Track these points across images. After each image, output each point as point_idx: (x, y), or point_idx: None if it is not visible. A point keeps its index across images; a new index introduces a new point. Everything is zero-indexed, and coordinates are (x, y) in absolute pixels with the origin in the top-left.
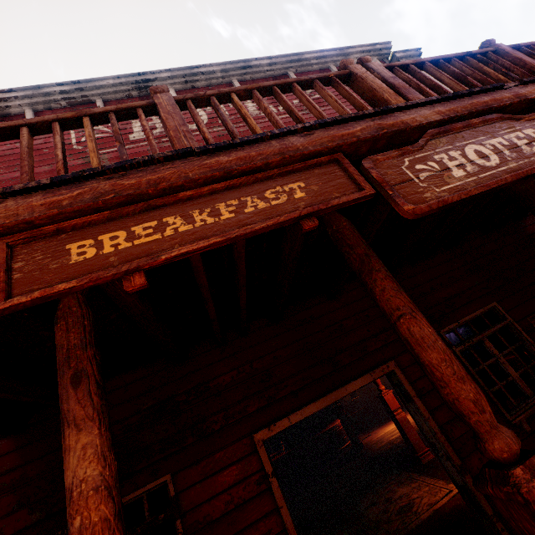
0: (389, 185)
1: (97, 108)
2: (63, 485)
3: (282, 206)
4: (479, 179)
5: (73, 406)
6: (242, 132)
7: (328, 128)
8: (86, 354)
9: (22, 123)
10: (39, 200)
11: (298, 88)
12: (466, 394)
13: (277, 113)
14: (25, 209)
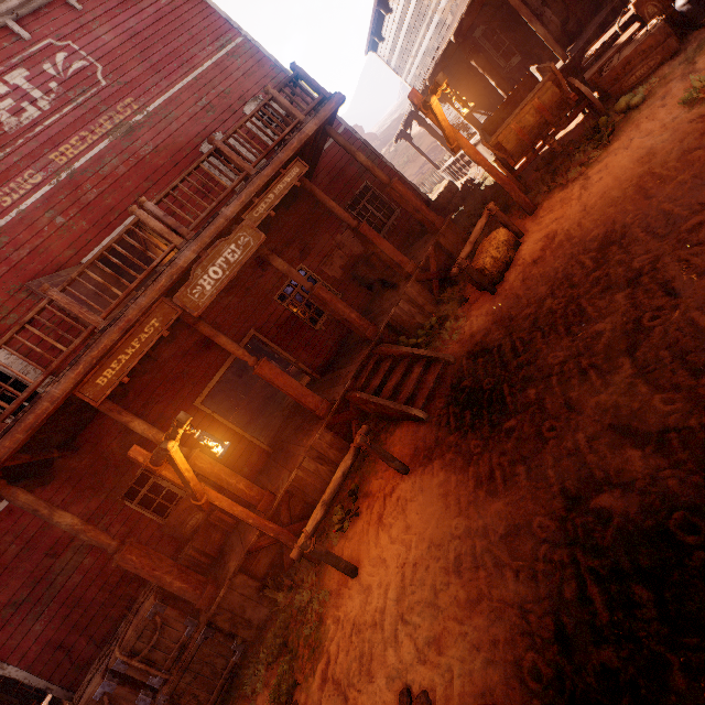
0: (187, 306)
1: (26, 317)
2: (106, 479)
3: (154, 332)
4: (217, 287)
5: (126, 419)
6: (18, 162)
7: (152, 286)
8: (115, 406)
9: (1, 345)
10: (73, 375)
11: (117, 248)
12: (241, 354)
13: (43, 115)
14: (72, 380)
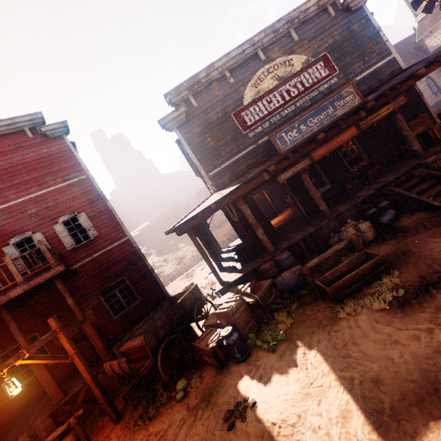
0: None
1: None
2: None
3: None
4: None
5: None
6: None
7: None
8: None
9: None
10: None
11: None
12: None
13: None
14: None
